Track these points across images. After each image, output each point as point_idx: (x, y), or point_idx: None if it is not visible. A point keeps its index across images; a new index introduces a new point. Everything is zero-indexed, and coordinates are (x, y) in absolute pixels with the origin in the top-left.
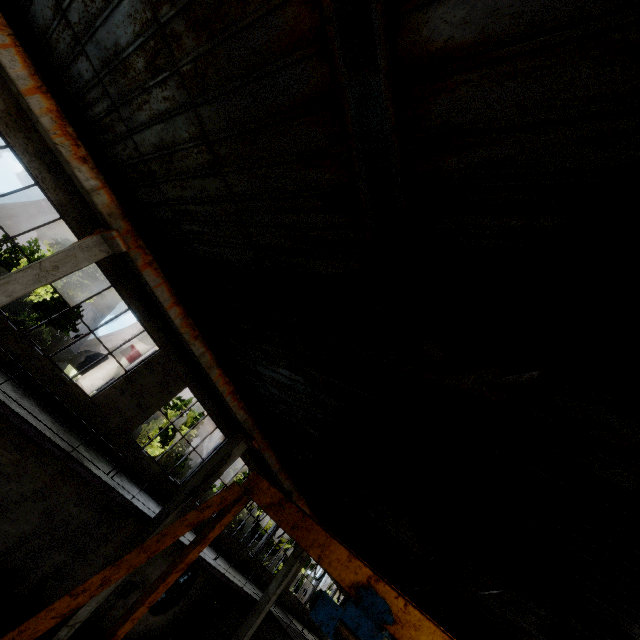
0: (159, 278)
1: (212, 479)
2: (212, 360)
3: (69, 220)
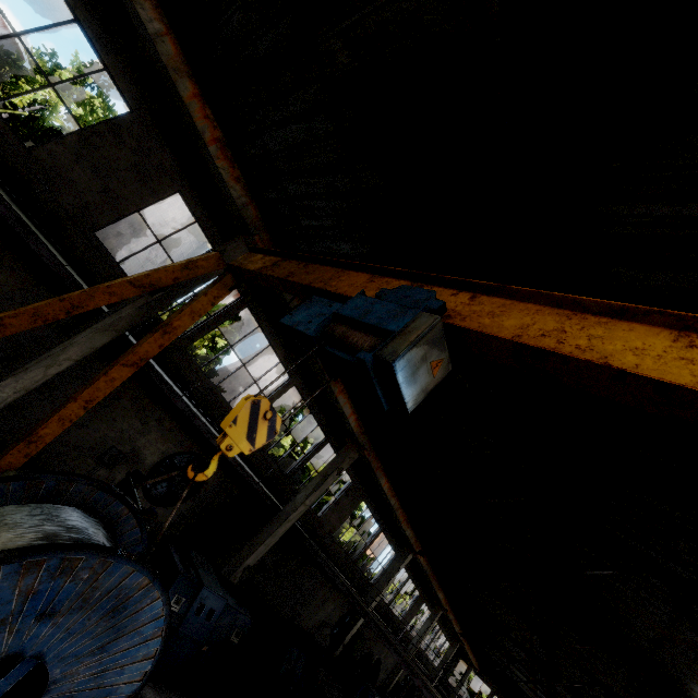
0: None
1: (195, 280)
2: (179, 59)
3: None
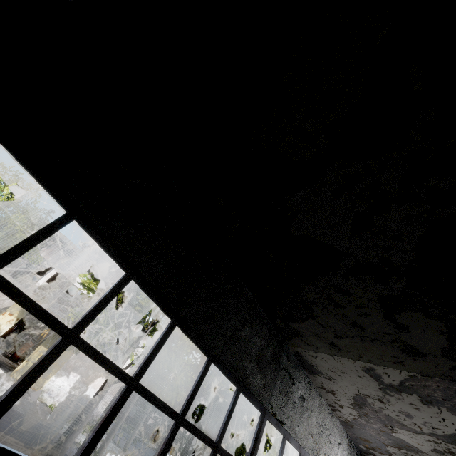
0: None
1: None
2: None
3: None
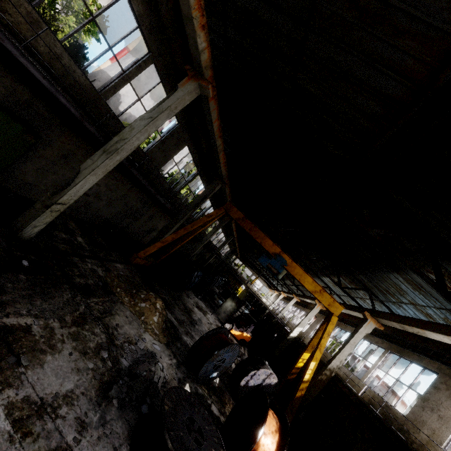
0: (215, 105)
1: (205, 200)
2: (222, 148)
3: (143, 29)
